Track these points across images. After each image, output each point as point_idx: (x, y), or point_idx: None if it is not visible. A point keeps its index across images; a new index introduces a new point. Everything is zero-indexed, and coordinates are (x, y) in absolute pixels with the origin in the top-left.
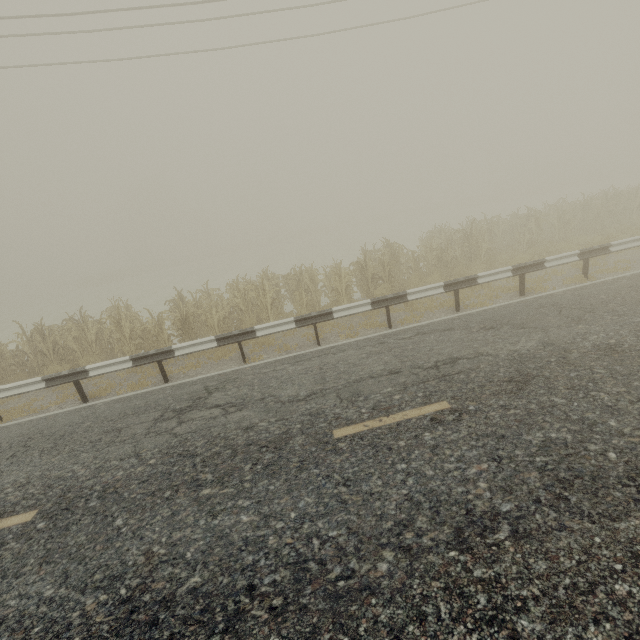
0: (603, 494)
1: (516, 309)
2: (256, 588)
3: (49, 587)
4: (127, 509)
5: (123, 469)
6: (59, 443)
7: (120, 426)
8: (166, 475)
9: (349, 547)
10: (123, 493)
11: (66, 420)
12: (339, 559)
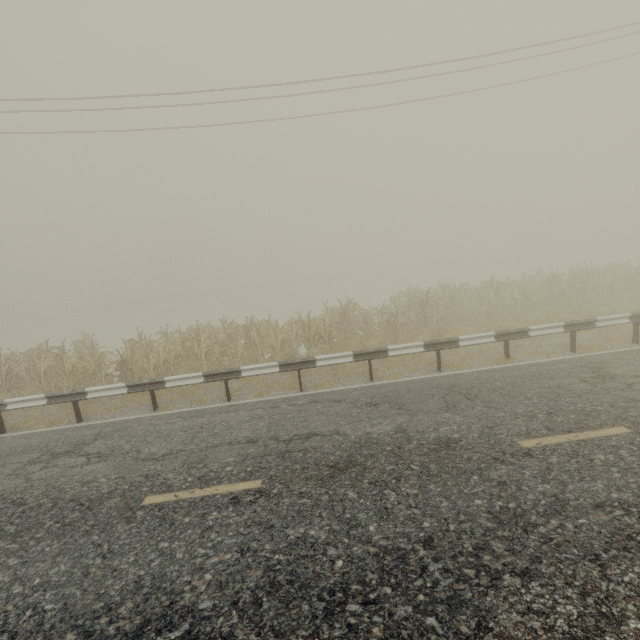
0: (294, 605)
1: (414, 386)
2: None
3: None
4: None
5: None
6: None
7: None
8: None
9: (48, 624)
10: None
11: None
12: (30, 635)
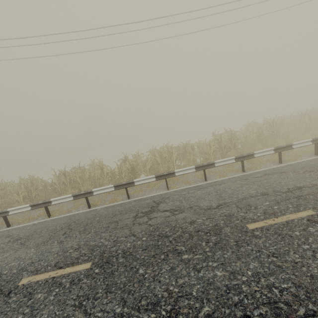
0: None
1: None
2: (251, 317)
3: (117, 307)
4: (142, 264)
5: (129, 242)
6: (87, 227)
7: (116, 220)
8: (156, 246)
9: (301, 295)
10: (136, 255)
11: (85, 216)
12: (299, 302)
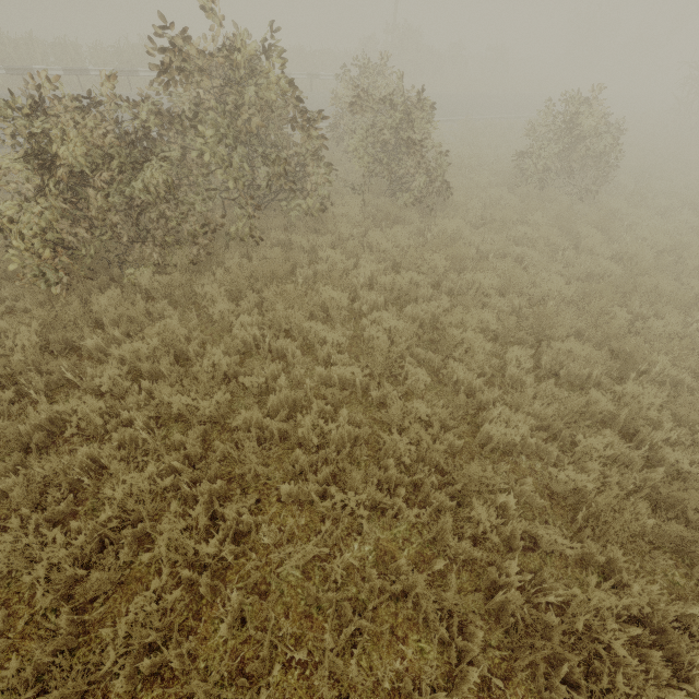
0: None
1: None
2: None
3: None
4: None
5: None
6: None
7: None
8: None
9: None
10: None
11: None
12: None
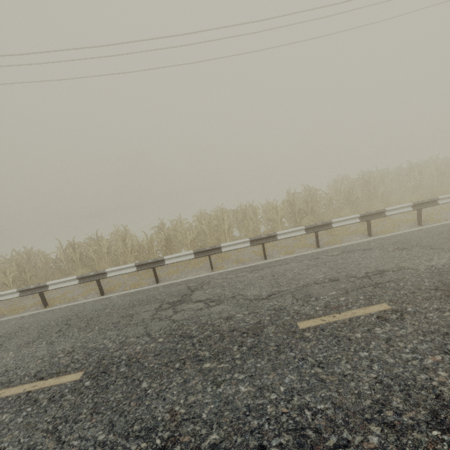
0: None
1: (420, 235)
2: (266, 448)
3: (101, 433)
4: (149, 375)
5: (140, 344)
6: (90, 323)
7: (131, 313)
8: (173, 351)
9: (338, 419)
10: (143, 362)
11: (92, 307)
12: (332, 429)
